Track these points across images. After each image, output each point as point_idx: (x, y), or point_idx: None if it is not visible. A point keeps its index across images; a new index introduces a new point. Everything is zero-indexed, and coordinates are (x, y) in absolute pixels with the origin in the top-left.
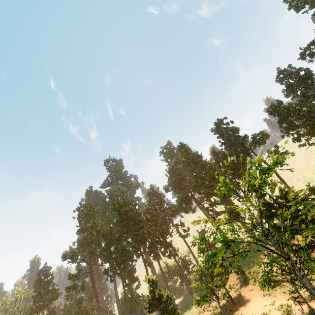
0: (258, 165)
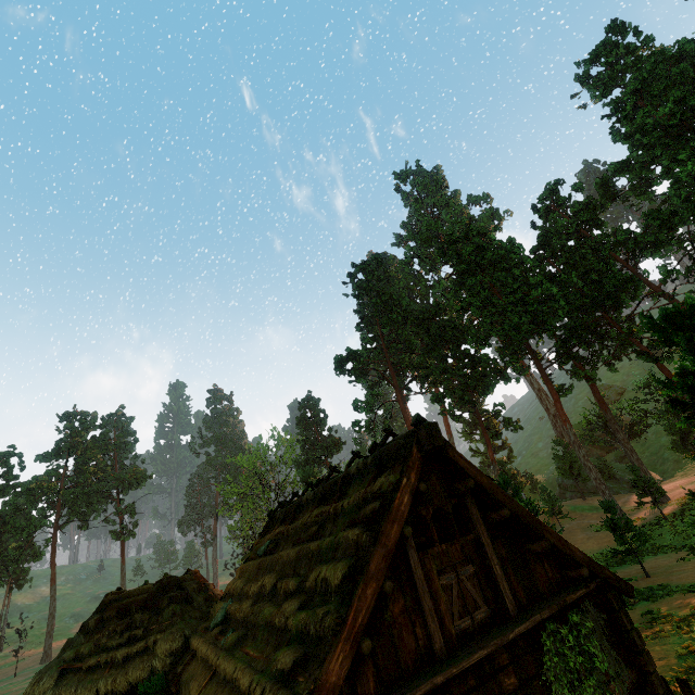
0: None
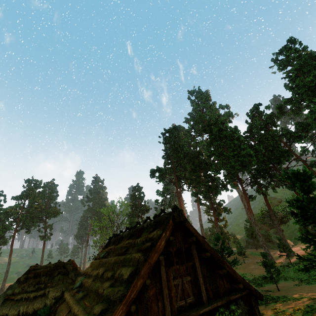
0: None
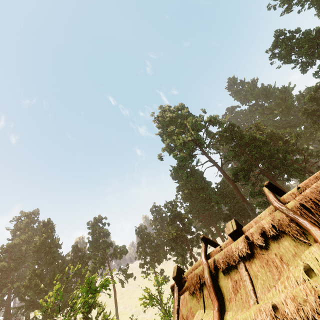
0: (90, 283)
